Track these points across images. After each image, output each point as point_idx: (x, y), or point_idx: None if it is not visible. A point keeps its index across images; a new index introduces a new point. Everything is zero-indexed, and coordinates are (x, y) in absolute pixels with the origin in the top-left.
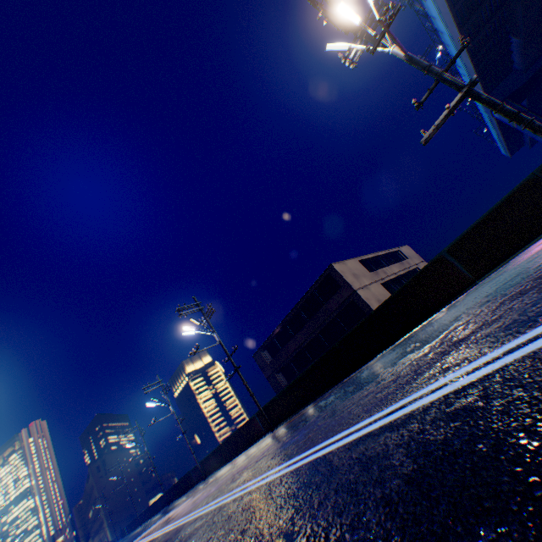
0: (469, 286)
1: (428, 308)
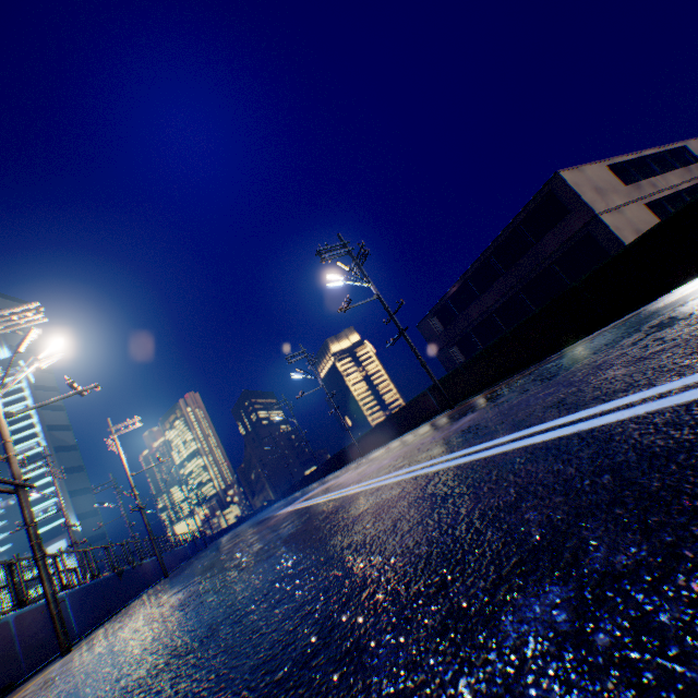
0: None
1: None
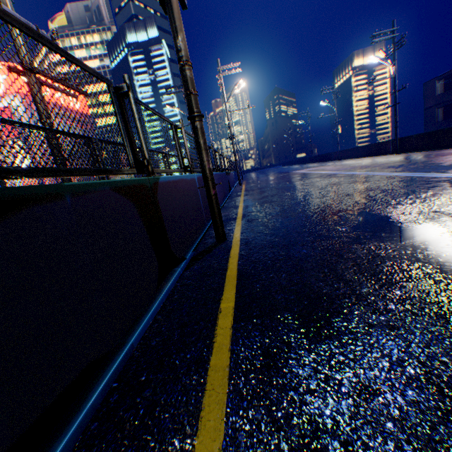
0: None
1: None
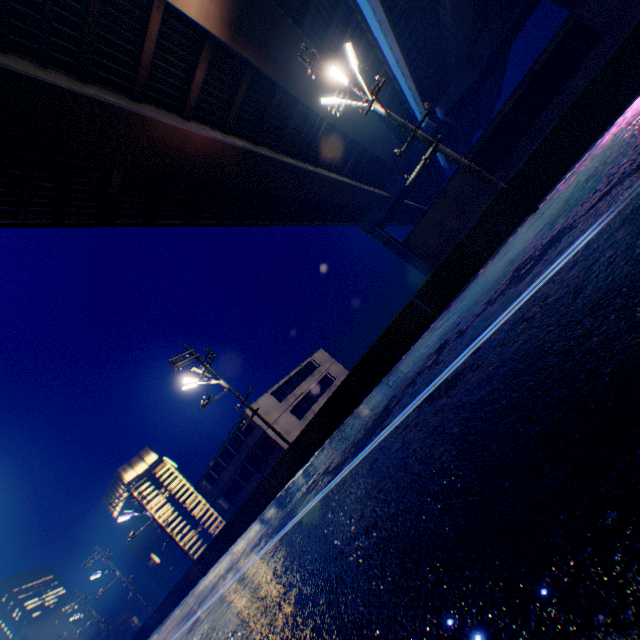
0: (279, 492)
1: (268, 499)
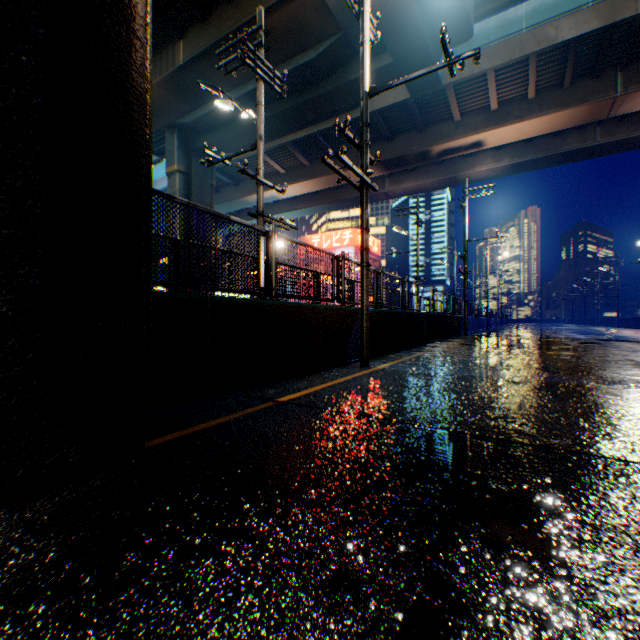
0: None
1: None
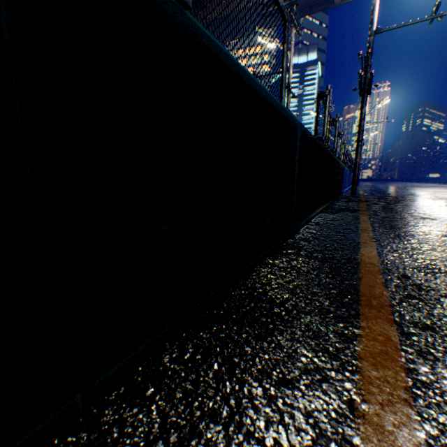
0: None
1: None
